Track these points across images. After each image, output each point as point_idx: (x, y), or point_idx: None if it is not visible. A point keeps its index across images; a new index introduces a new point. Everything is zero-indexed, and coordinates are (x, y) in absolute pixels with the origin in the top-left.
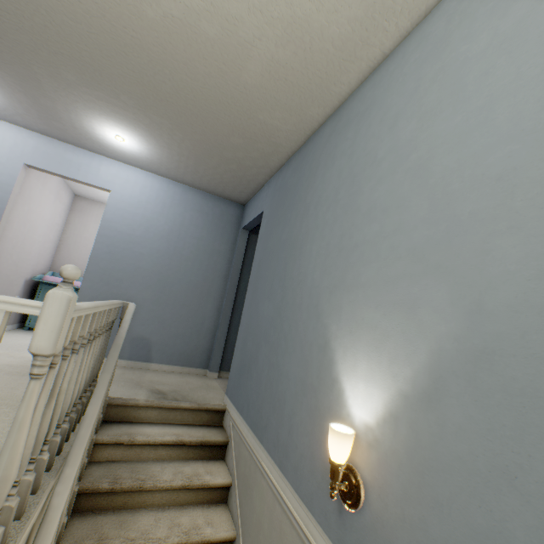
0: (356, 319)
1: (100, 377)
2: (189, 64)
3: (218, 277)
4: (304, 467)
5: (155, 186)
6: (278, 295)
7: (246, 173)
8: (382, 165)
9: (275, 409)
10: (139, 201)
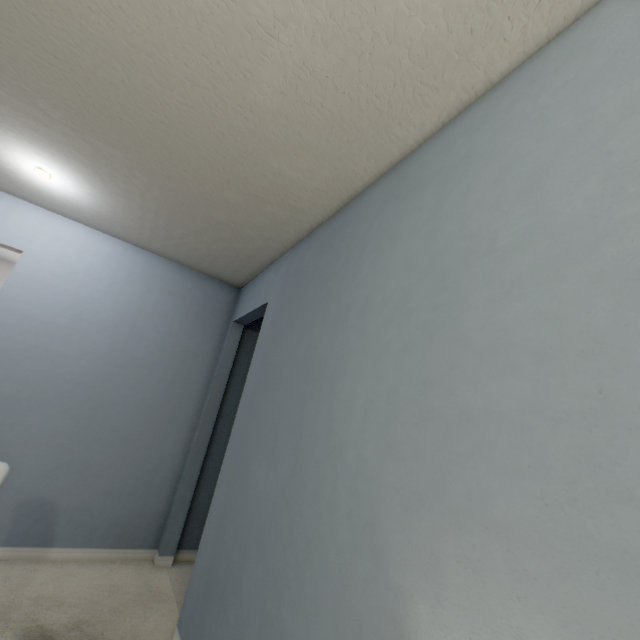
0: (494, 623)
1: None
2: (156, 55)
3: (191, 393)
4: None
5: (103, 251)
6: (286, 460)
7: (245, 246)
8: (514, 258)
9: None
10: (72, 272)
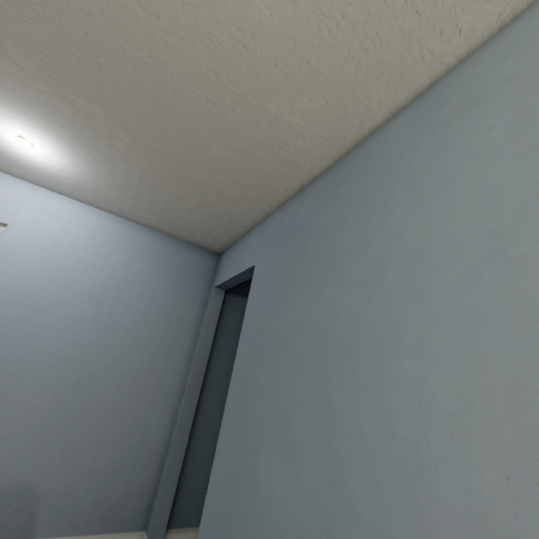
0: None
1: None
2: None
3: (176, 360)
4: None
5: (87, 222)
6: (313, 462)
7: (228, 210)
8: None
9: None
10: (57, 243)
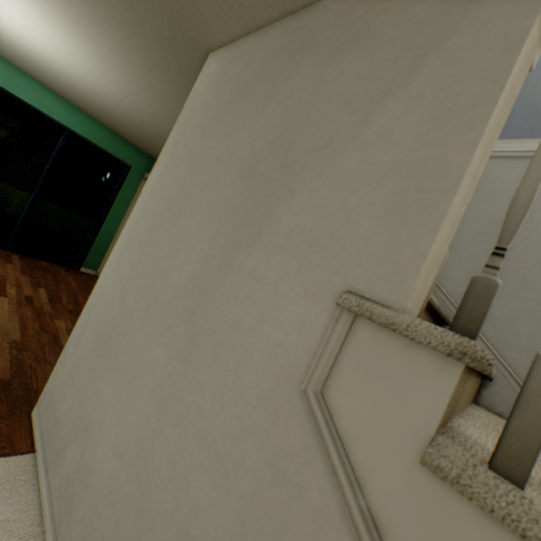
0: None
1: None
2: None
3: None
4: (515, 119)
5: None
6: None
7: None
8: None
9: None
10: None
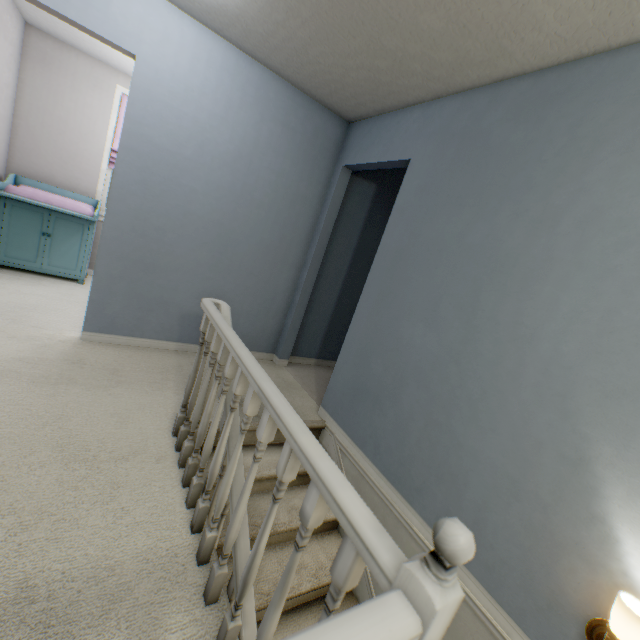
0: None
1: (231, 448)
2: None
3: (299, 237)
4: (508, 576)
5: (214, 60)
6: (453, 330)
7: (395, 80)
8: None
9: (443, 481)
10: (188, 89)
